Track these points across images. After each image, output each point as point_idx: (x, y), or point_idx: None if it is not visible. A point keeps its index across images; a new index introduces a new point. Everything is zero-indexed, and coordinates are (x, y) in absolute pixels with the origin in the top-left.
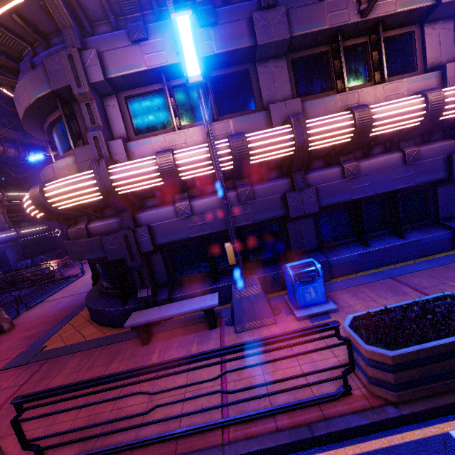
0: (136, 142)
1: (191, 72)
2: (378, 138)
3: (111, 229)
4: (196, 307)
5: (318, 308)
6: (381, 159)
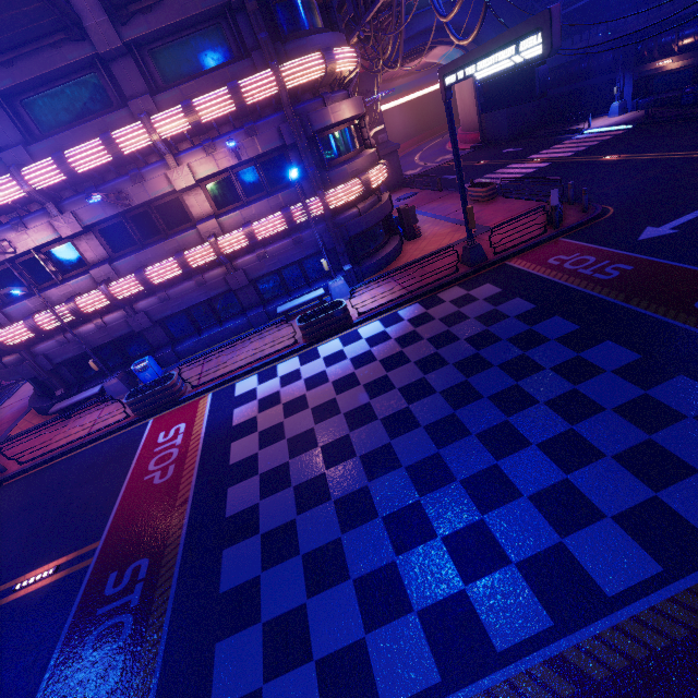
0: (10, 308)
1: (18, 292)
2: (164, 283)
3: (20, 361)
4: (87, 395)
5: None
6: (182, 287)
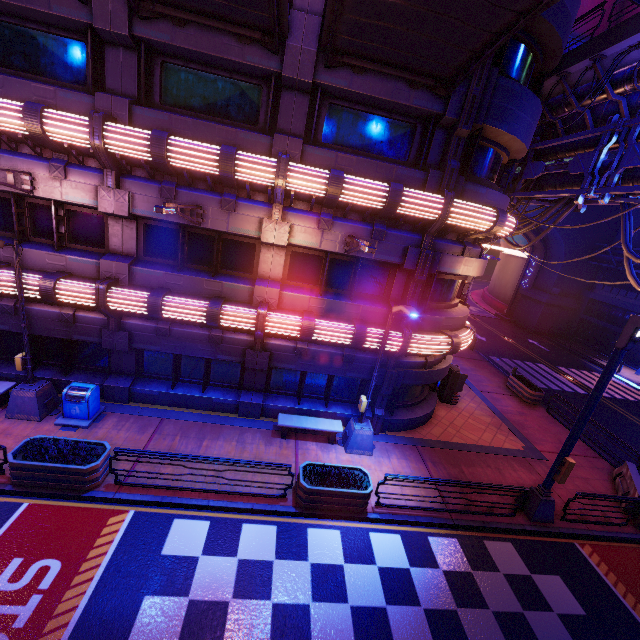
0: None
1: None
2: (175, 320)
3: None
4: None
5: (75, 422)
6: (192, 332)
